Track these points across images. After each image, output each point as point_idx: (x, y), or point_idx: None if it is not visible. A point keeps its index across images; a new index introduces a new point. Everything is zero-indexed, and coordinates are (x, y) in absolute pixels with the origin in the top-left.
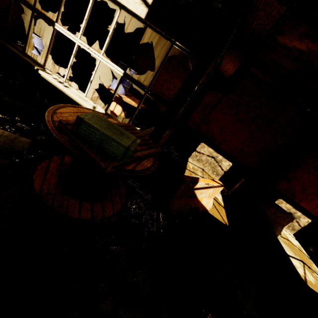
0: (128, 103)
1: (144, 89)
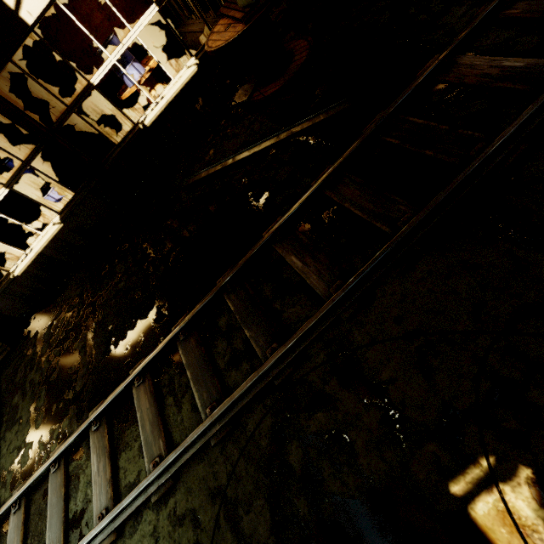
0: (153, 72)
1: None
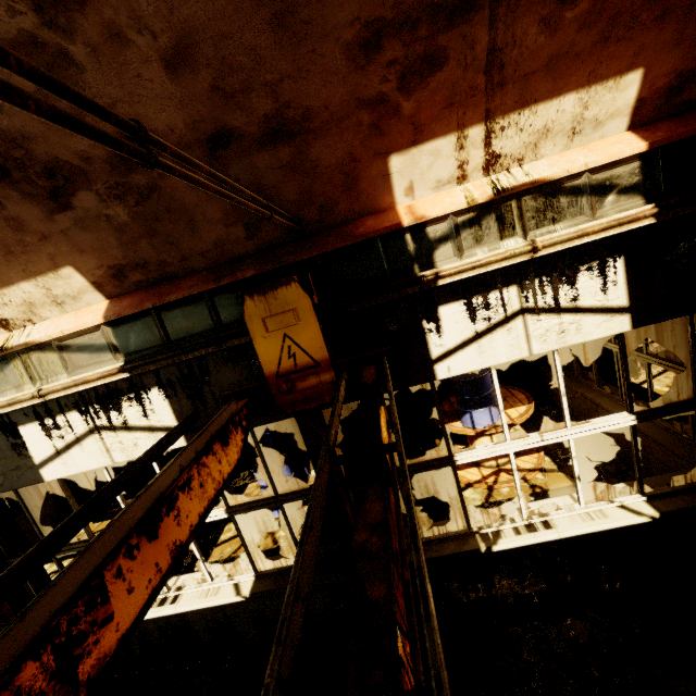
0: None
1: (694, 406)
